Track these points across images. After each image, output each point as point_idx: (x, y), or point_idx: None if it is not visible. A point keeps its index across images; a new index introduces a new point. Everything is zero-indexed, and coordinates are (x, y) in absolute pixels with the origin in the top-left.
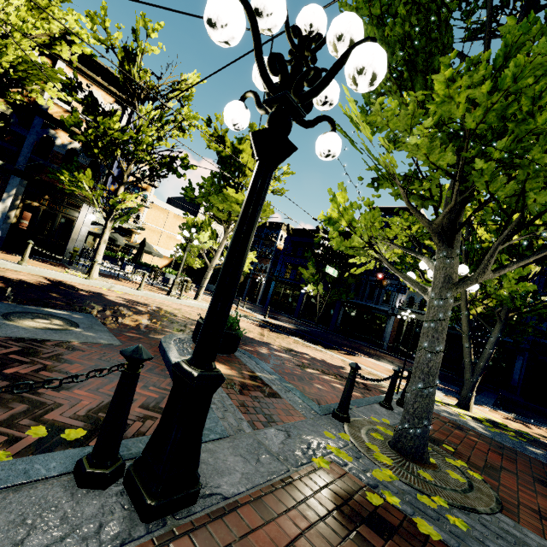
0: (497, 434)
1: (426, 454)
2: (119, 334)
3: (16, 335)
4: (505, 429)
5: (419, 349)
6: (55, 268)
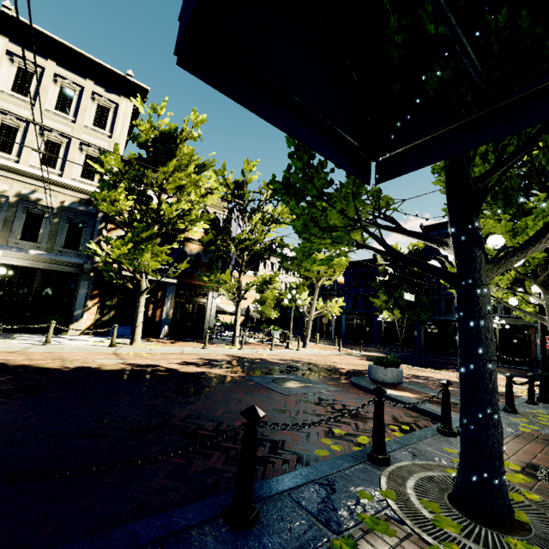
0: None
1: None
2: (326, 384)
3: (302, 392)
4: None
5: None
6: (213, 346)
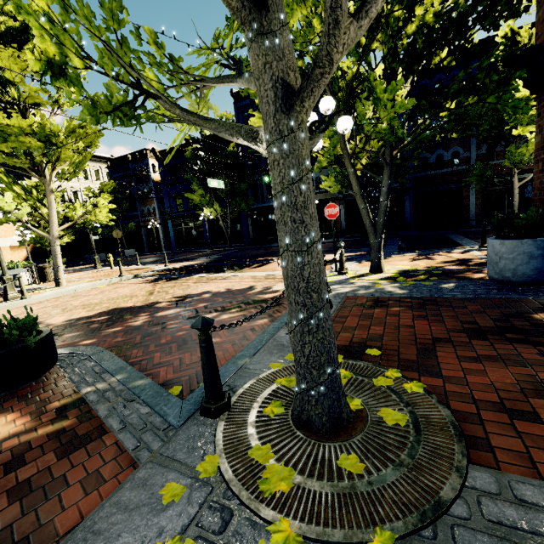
0: (413, 287)
1: (346, 407)
2: None
3: None
4: (417, 274)
5: (281, 253)
6: None
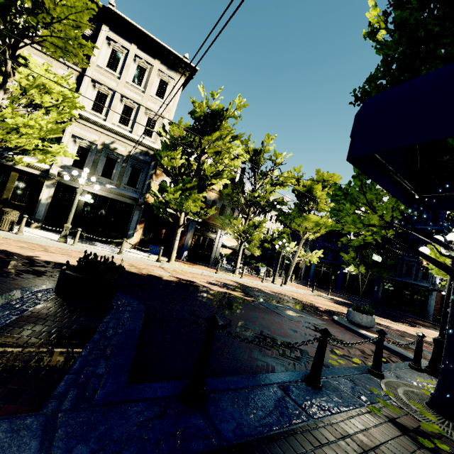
0: None
1: None
2: (314, 317)
3: (301, 320)
4: None
5: None
6: (220, 272)
